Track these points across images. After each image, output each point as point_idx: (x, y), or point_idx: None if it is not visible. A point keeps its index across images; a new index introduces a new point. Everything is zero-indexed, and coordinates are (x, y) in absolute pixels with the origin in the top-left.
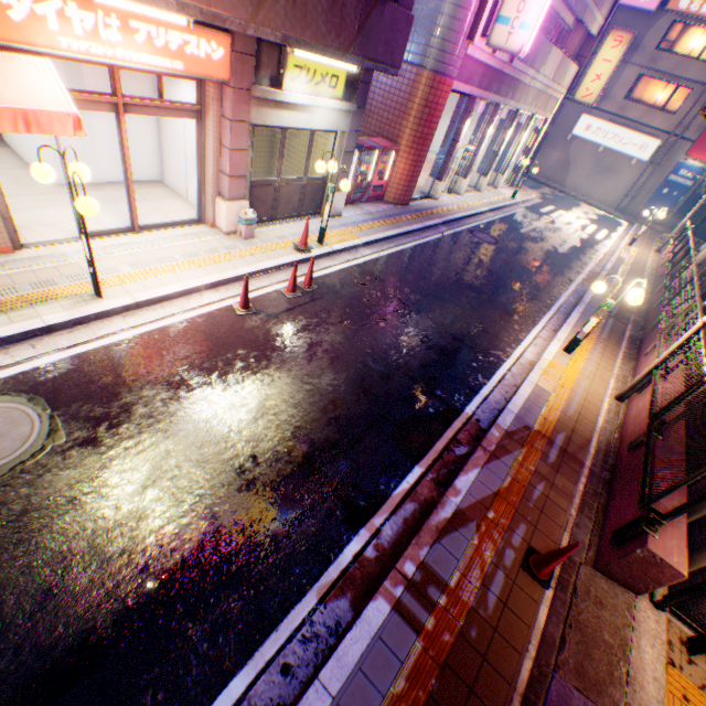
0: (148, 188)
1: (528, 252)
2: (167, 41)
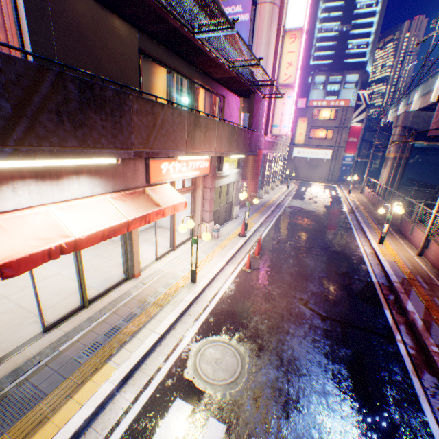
0: (153, 229)
1: (317, 208)
2: (195, 165)
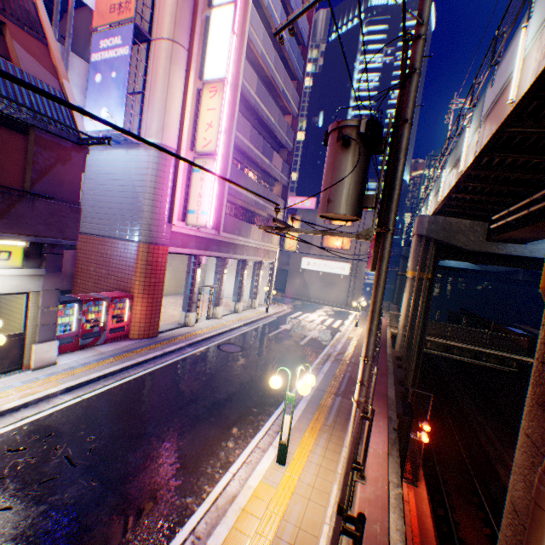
0: None
1: (272, 350)
2: None
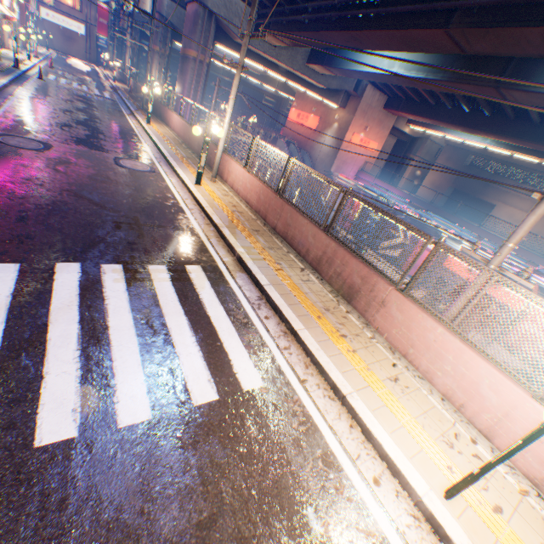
0: None
1: (82, 69)
2: None
